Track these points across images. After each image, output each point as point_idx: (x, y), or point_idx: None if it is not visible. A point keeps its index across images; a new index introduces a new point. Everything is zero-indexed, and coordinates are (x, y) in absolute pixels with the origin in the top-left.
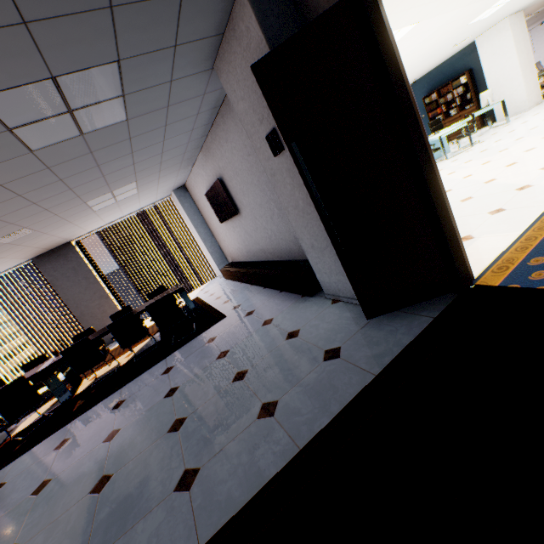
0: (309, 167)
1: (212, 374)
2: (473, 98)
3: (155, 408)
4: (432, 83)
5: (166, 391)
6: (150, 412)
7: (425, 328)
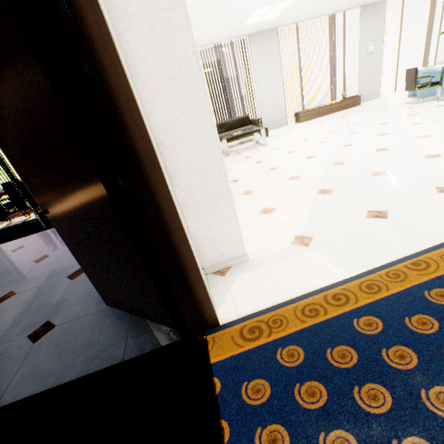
0: None
1: (10, 278)
2: None
3: None
4: None
5: None
6: None
7: (95, 372)
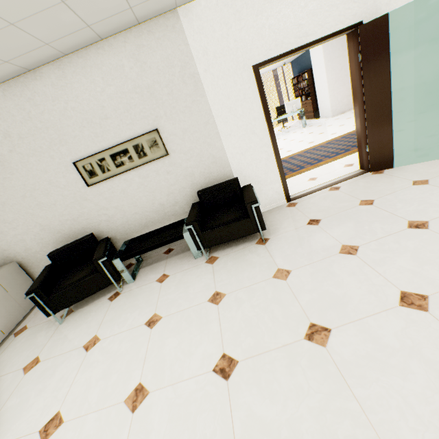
0: None
1: None
2: (311, 93)
3: None
4: (299, 67)
5: None
6: None
7: None
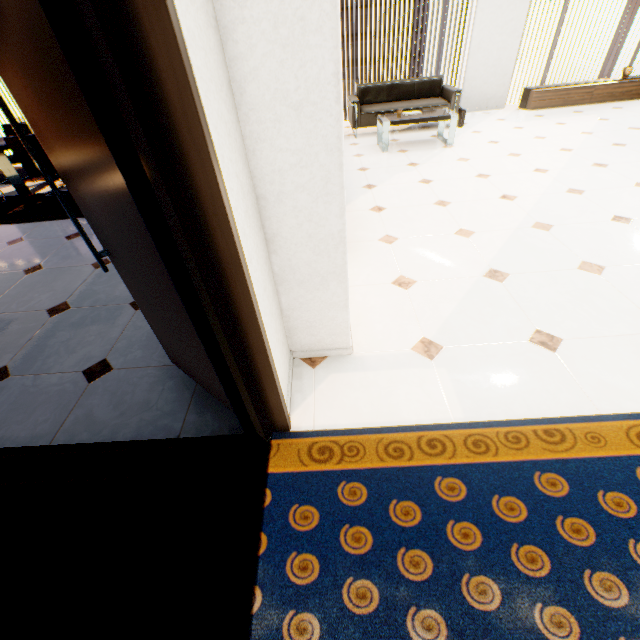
0: (11, 81)
1: (63, 282)
2: None
3: (7, 276)
4: None
5: (35, 263)
6: (0, 278)
7: (149, 441)
